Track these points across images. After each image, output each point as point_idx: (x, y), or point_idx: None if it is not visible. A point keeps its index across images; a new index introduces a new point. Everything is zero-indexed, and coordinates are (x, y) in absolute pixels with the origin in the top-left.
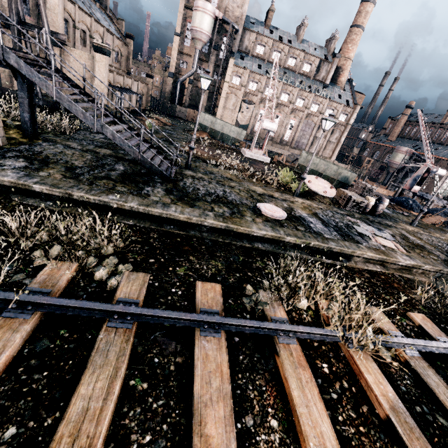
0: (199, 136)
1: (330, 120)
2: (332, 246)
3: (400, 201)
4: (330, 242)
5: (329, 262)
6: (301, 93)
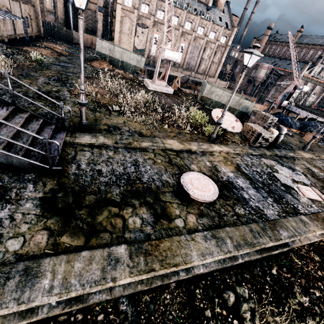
0: (99, 67)
1: (256, 53)
2: (286, 241)
3: (281, 120)
4: (281, 232)
5: (277, 252)
6: (188, 16)
